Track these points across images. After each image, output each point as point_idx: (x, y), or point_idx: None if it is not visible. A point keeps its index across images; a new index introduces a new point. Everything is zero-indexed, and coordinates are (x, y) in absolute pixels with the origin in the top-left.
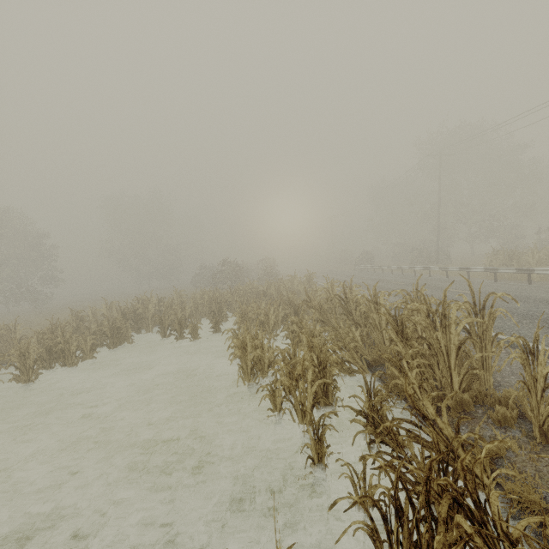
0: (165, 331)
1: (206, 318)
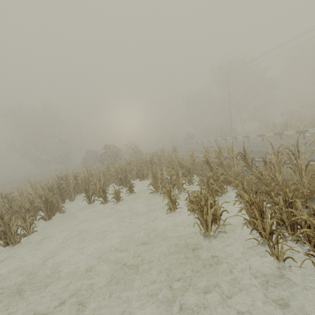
0: (90, 198)
1: (115, 184)
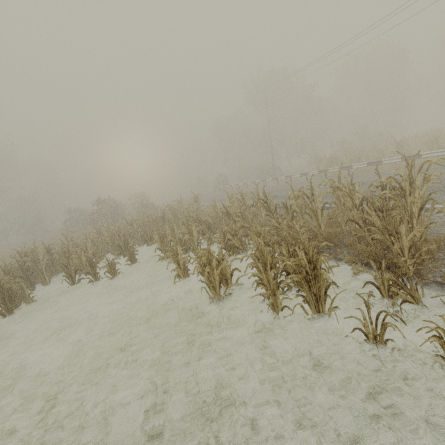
0: (73, 277)
1: (111, 254)
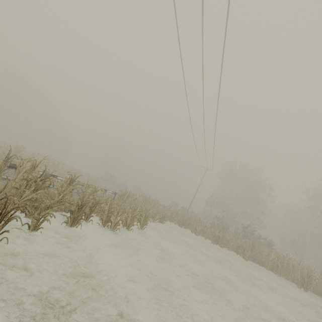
0: None
1: None
